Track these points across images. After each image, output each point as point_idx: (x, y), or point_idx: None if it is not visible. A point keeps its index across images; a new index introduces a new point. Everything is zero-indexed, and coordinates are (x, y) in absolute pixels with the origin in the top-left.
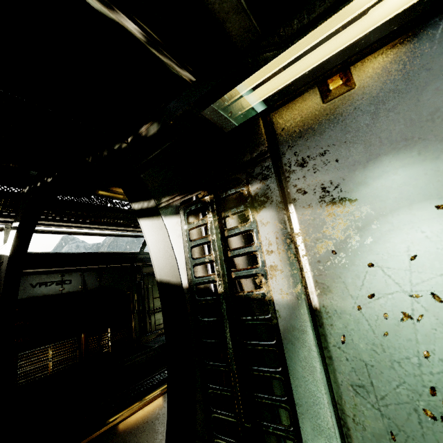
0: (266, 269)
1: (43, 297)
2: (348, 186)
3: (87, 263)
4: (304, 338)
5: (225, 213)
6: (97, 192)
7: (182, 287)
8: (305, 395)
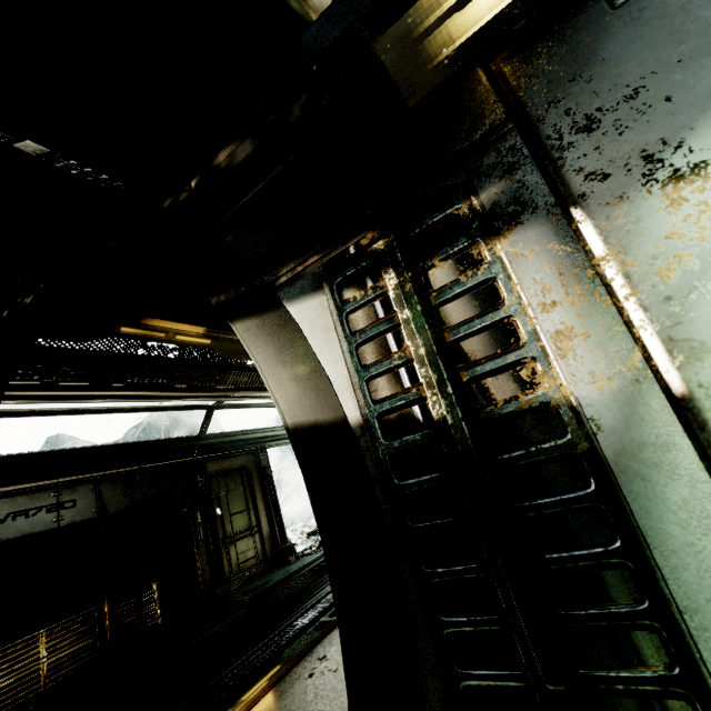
0: (541, 346)
1: (21, 539)
2: (706, 138)
3: (104, 465)
4: (673, 459)
5: (426, 262)
6: (118, 330)
7: (349, 426)
8: (703, 585)
